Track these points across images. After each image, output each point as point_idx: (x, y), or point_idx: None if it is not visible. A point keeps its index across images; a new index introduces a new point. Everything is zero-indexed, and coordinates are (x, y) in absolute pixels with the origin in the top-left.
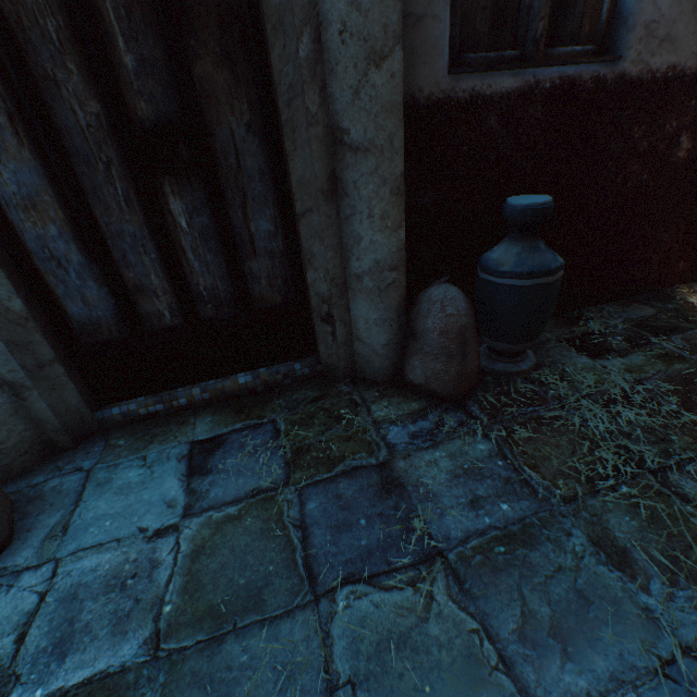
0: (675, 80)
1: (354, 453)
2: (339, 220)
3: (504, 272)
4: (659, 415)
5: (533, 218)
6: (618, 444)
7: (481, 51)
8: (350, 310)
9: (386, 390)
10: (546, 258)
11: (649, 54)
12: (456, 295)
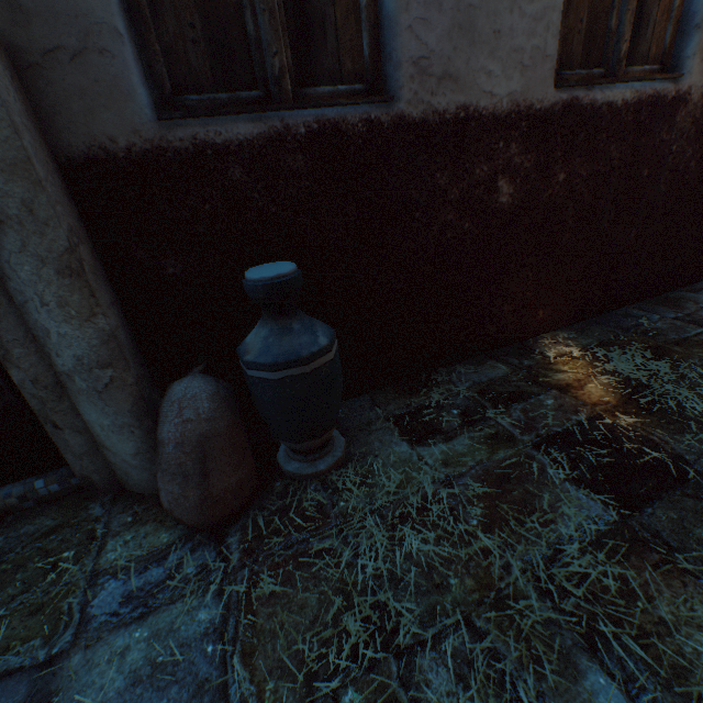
0: (472, 120)
1: (26, 640)
2: (16, 308)
3: (249, 362)
4: (451, 539)
5: (267, 295)
6: (379, 599)
7: (210, 92)
8: (81, 414)
9: (145, 511)
10: (298, 342)
11: (430, 94)
12: (199, 392)
